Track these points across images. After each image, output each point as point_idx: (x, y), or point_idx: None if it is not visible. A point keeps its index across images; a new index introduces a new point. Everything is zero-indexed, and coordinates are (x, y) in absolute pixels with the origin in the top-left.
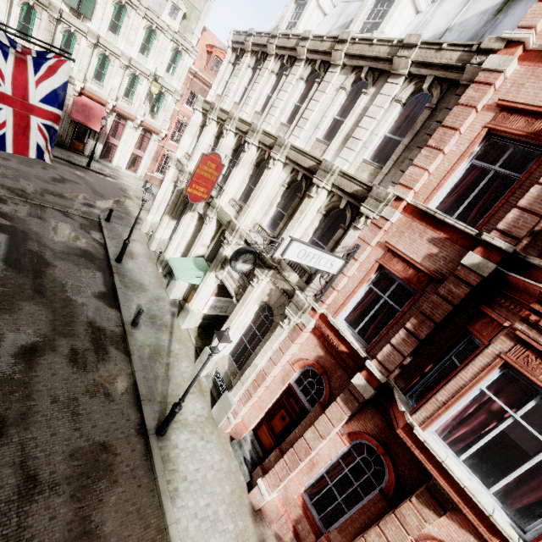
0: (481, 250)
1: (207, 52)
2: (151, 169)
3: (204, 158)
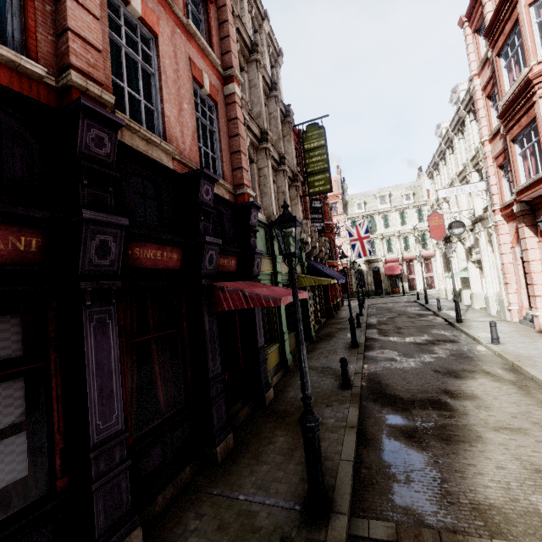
0: (501, 124)
1: None
2: None
3: (429, 218)
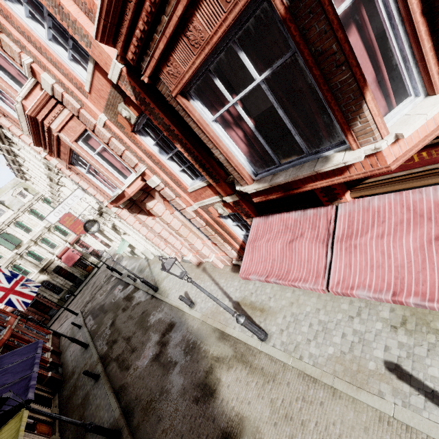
0: None
1: None
2: None
3: (61, 222)
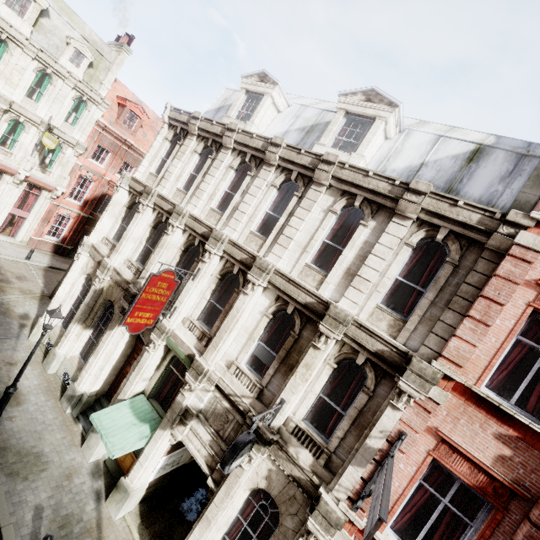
0: None
1: (118, 103)
2: (38, 232)
3: (153, 279)
